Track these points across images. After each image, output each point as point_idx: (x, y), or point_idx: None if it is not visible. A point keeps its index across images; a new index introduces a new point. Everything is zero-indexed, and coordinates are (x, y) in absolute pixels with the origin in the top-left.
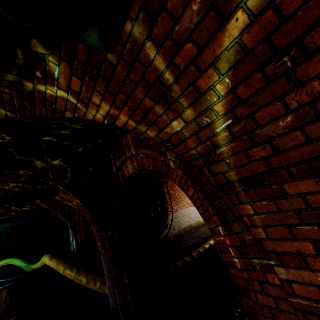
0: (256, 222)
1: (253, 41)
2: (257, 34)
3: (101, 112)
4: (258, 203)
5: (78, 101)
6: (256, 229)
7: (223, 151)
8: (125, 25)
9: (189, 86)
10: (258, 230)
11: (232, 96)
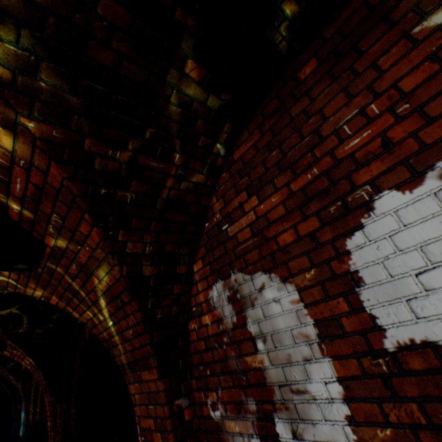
0: (136, 400)
1: (104, 288)
2: (104, 286)
3: (37, 293)
4: (135, 384)
5: (18, 283)
6: (137, 407)
7: (115, 340)
8: (41, 262)
9: (86, 296)
10: (138, 408)
11: (107, 308)
